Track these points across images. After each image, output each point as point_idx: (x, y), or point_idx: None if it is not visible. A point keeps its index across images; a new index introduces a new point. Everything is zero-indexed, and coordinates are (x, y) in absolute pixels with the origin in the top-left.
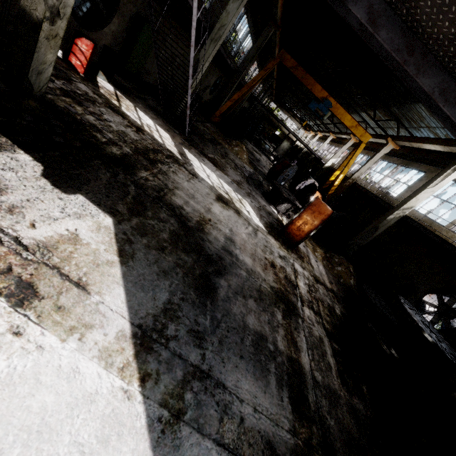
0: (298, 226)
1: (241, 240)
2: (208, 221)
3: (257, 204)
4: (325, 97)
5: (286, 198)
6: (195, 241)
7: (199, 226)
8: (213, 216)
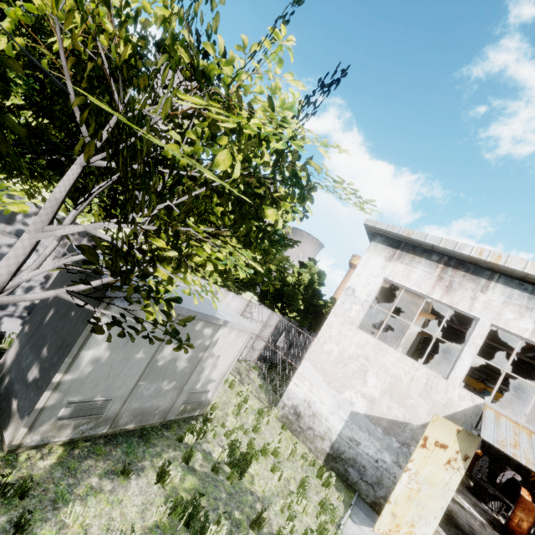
0: (517, 523)
1: (477, 529)
2: (451, 511)
3: (469, 500)
4: (483, 387)
5: (492, 494)
6: (454, 523)
7: (450, 513)
8: (451, 508)
